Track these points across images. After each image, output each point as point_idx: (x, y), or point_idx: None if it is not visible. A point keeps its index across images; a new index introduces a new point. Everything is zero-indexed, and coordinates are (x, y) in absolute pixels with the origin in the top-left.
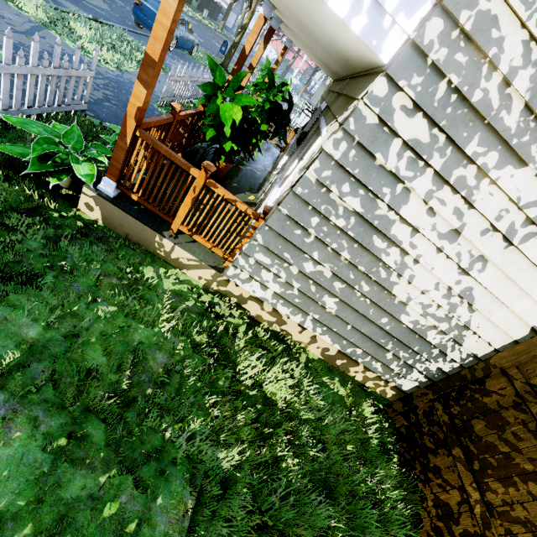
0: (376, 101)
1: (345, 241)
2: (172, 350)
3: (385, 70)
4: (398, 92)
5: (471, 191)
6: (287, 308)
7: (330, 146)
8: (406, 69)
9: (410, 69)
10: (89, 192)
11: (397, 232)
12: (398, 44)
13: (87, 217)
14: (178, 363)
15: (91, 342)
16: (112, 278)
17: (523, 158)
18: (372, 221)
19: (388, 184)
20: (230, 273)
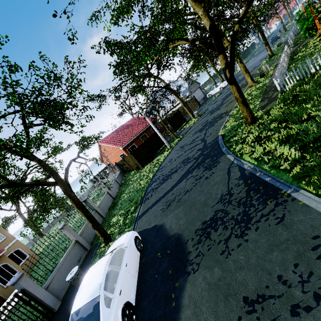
0: None
1: None
2: None
3: None
4: None
5: None
6: None
7: None
8: None
9: None
10: None
11: None
12: None
13: None
14: None
15: None
16: None
17: None
18: None
19: None
20: None
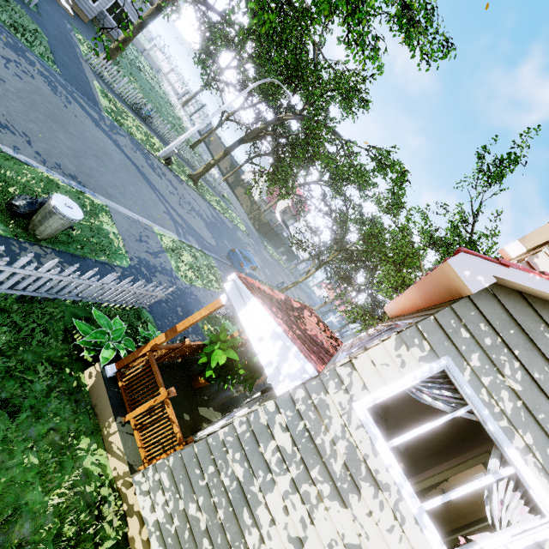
0: (267, 411)
1: (225, 499)
2: (40, 526)
3: (276, 398)
4: (280, 414)
5: (313, 508)
6: (159, 544)
7: (237, 422)
8: (285, 404)
9: (287, 405)
10: (98, 367)
11: (261, 514)
12: (285, 390)
13: (84, 380)
14: (33, 543)
15: (0, 482)
16: (58, 434)
17: (345, 500)
18: (247, 493)
19: (263, 468)
20: (137, 477)
